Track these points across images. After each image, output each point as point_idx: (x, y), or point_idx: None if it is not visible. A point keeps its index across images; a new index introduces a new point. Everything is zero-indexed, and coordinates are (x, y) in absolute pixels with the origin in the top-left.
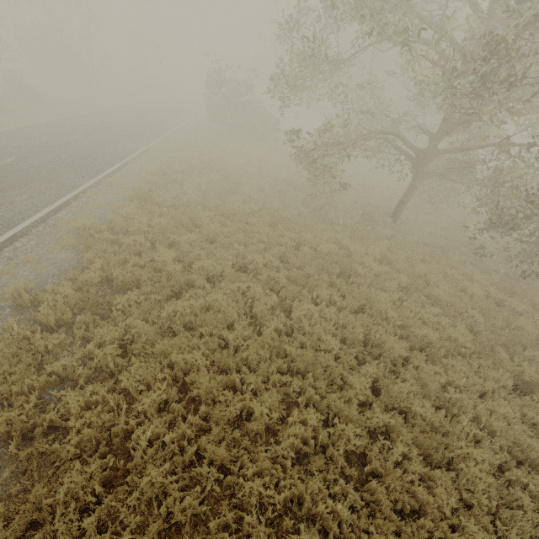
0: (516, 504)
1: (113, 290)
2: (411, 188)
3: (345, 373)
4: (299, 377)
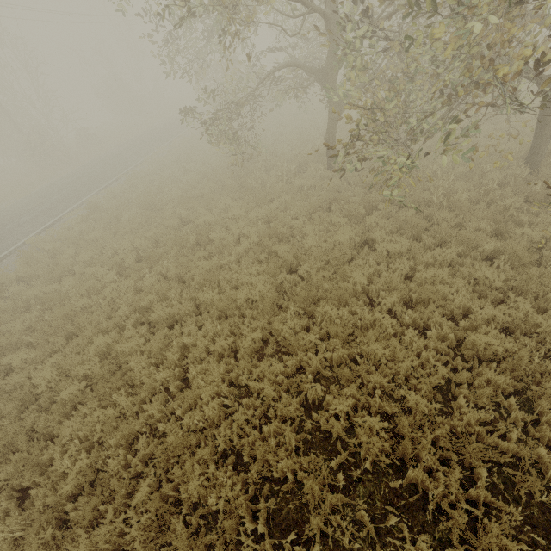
0: (133, 447)
1: (27, 284)
2: (329, 121)
3: (89, 334)
4: (76, 339)
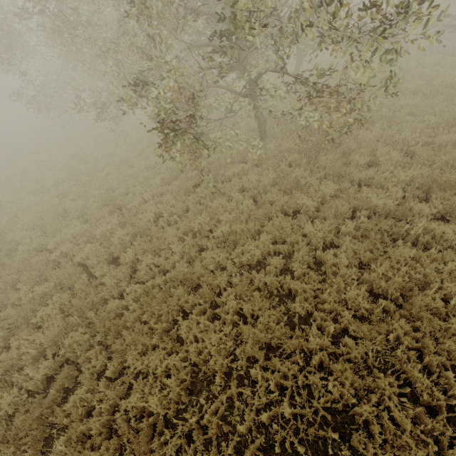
0: None
1: None
2: None
3: None
4: None
